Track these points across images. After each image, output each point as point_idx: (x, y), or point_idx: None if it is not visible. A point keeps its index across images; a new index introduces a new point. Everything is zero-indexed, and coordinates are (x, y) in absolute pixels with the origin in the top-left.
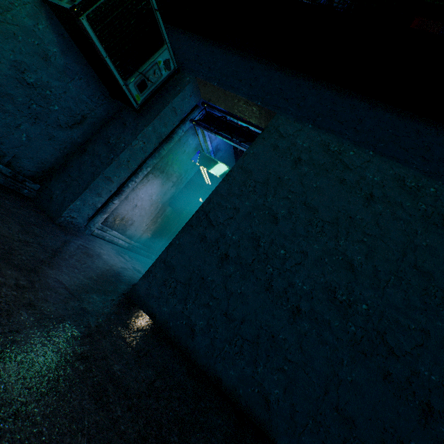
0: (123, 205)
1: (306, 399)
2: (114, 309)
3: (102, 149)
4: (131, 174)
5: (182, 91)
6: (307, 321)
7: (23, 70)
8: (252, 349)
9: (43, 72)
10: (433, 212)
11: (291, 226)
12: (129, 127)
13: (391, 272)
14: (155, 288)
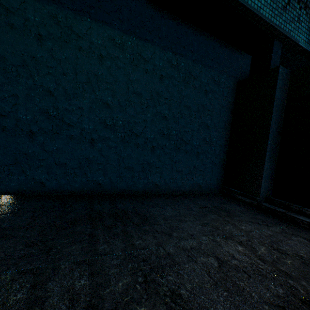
0: None
1: (113, 173)
2: None
3: None
4: None
5: None
6: (99, 143)
7: None
8: (80, 170)
9: None
10: (133, 58)
11: (64, 94)
12: None
13: (126, 100)
14: None
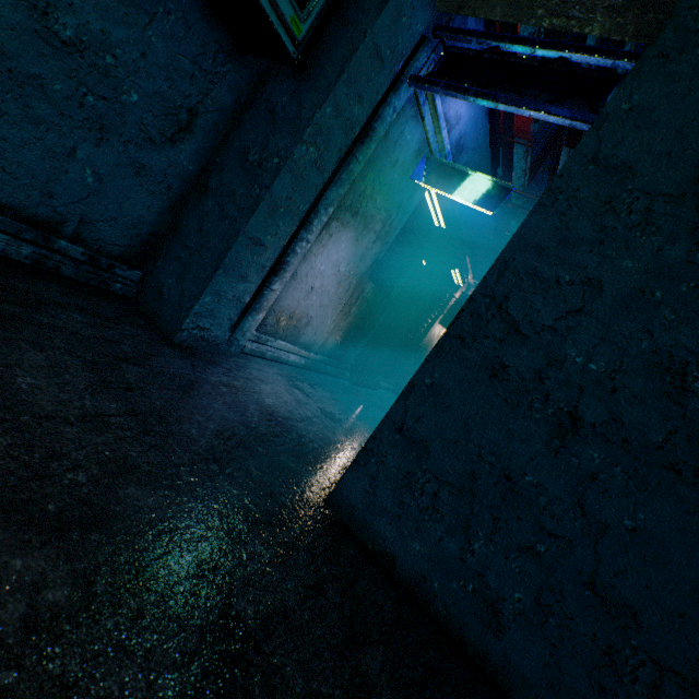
0: (290, 291)
1: None
2: (305, 576)
3: (236, 179)
4: (297, 226)
5: None
6: None
7: (45, 6)
8: None
9: (87, 6)
10: None
11: None
12: (283, 118)
13: None
14: (386, 492)
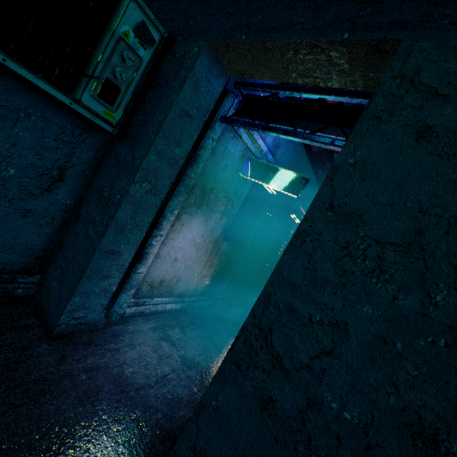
0: (157, 266)
1: None
2: None
3: (95, 209)
4: (152, 227)
5: (189, 77)
6: None
7: None
8: None
9: None
10: None
11: None
12: (124, 165)
13: None
14: None
